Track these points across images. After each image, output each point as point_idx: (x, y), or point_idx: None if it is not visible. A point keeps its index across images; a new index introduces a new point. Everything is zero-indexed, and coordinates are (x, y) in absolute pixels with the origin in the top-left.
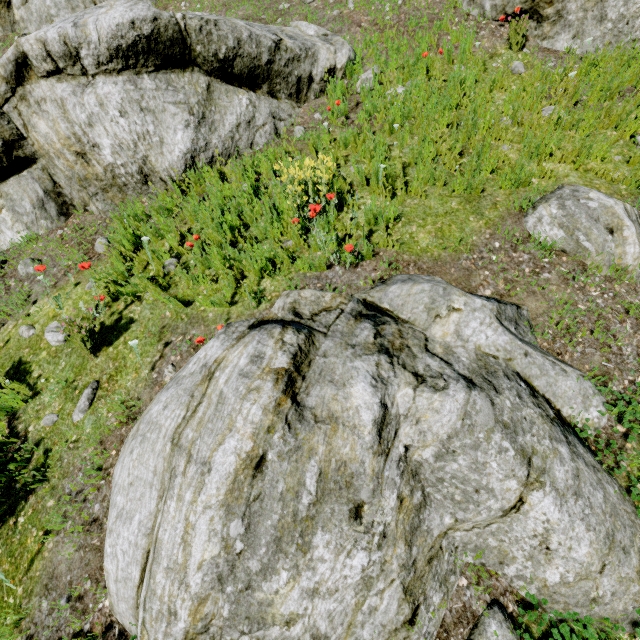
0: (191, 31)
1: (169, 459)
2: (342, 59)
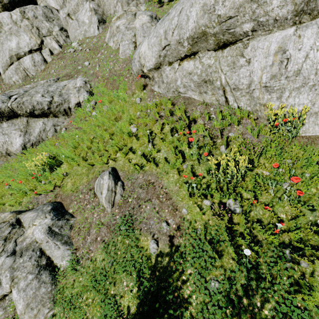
0: (14, 108)
1: None
2: (82, 99)
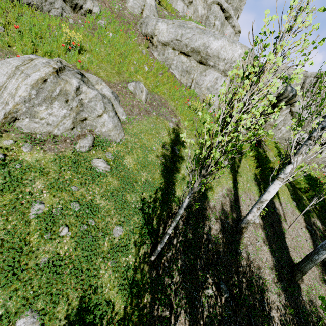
0: None
1: (14, 71)
2: (95, 10)
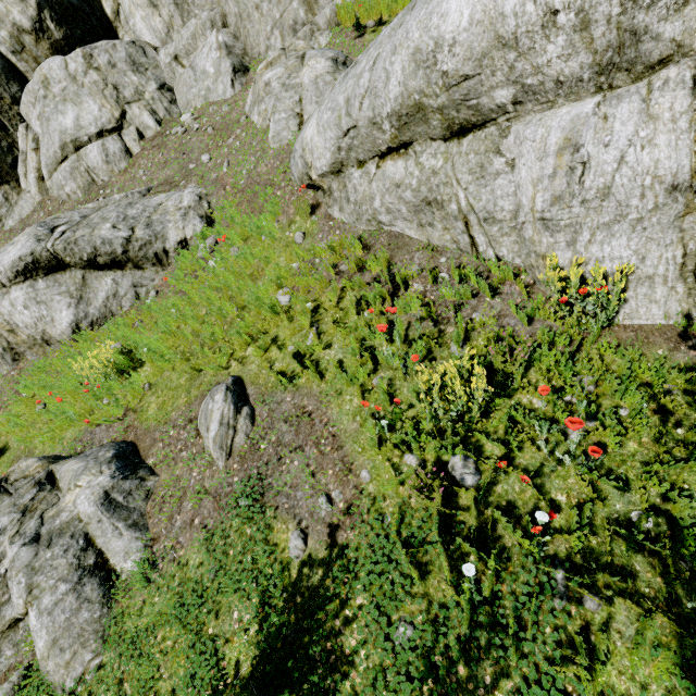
0: (59, 252)
1: None
2: (190, 232)
